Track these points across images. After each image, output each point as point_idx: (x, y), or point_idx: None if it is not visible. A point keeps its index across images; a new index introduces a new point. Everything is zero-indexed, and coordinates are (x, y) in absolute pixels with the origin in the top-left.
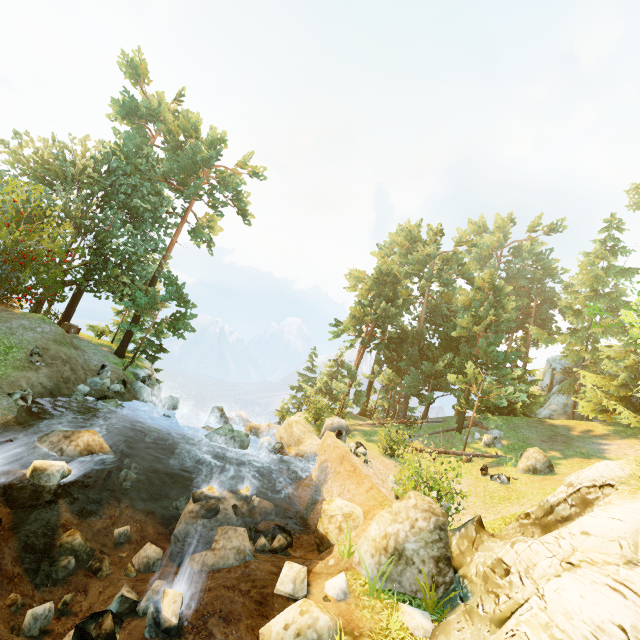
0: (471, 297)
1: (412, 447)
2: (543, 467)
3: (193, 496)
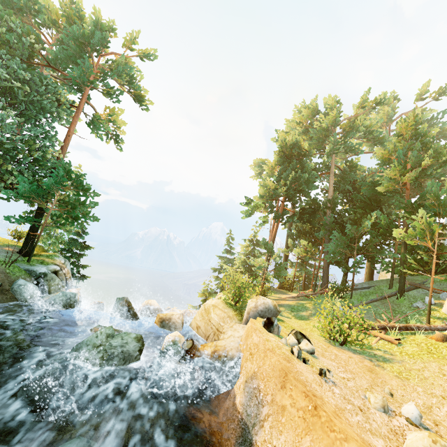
0: (391, 148)
1: (359, 324)
2: None
3: None
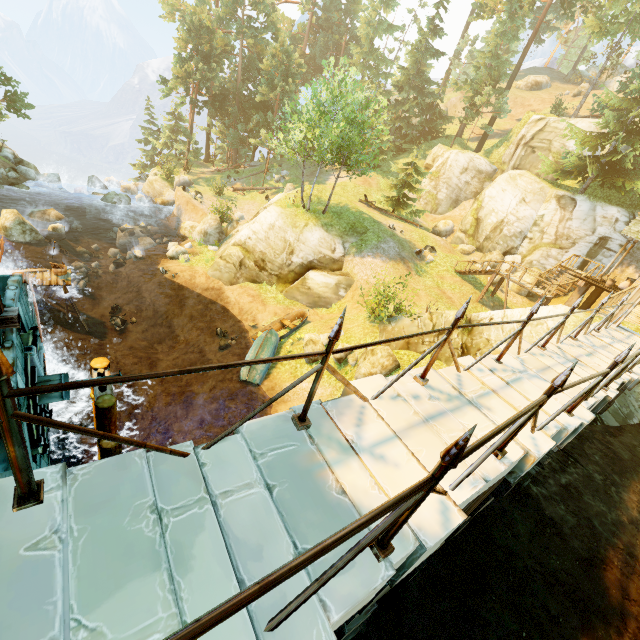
0: (269, 64)
1: (233, 188)
2: None
3: (120, 230)
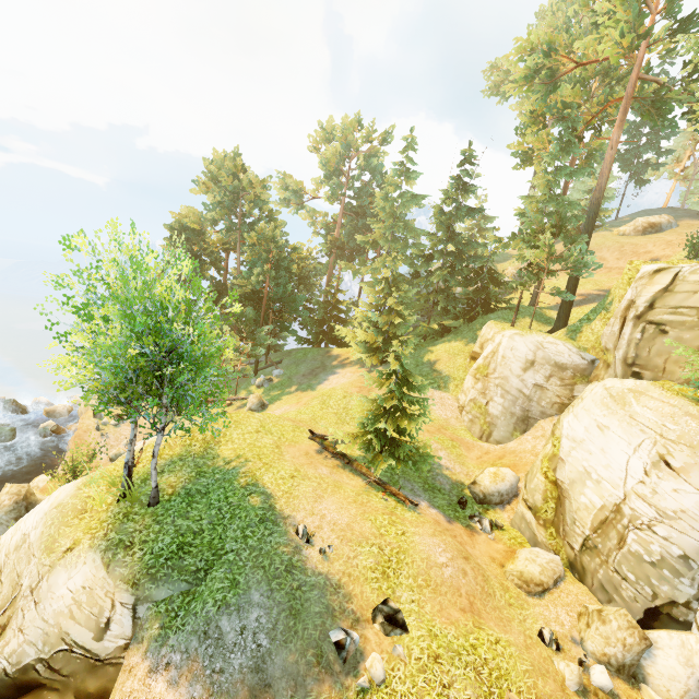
0: (250, 253)
1: None
2: (257, 407)
3: None
